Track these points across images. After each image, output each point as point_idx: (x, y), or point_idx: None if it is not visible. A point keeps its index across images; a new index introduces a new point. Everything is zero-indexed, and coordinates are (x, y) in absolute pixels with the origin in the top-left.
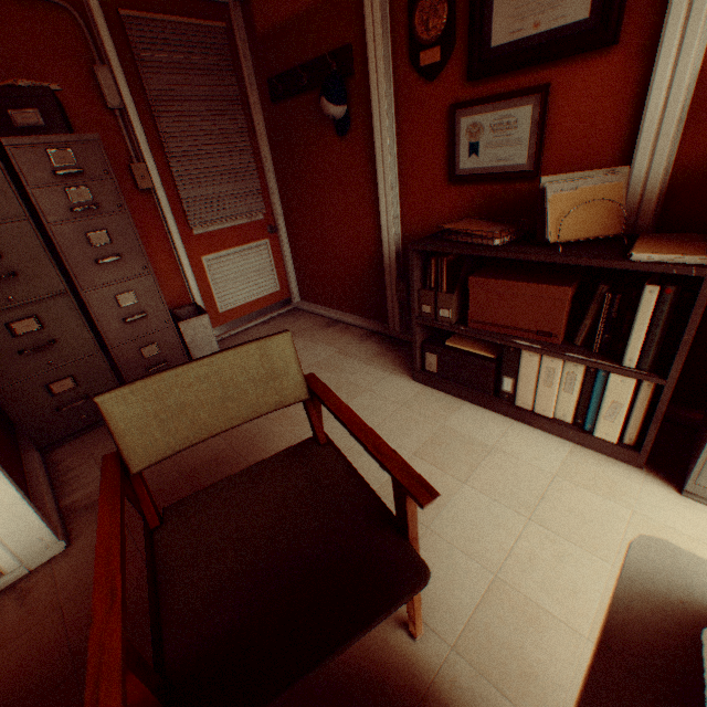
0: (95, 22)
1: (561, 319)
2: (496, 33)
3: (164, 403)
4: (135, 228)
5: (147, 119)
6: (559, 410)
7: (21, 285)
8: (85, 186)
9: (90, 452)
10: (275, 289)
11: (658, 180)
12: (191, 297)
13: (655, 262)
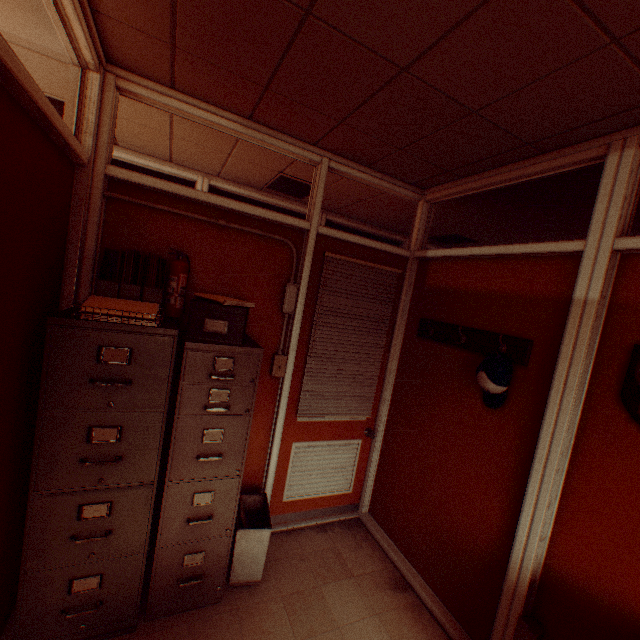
0: (304, 256)
1: None
2: None
3: None
4: (249, 430)
5: (306, 323)
6: None
7: (119, 468)
8: (228, 387)
9: None
10: (346, 490)
11: None
12: (264, 477)
13: None
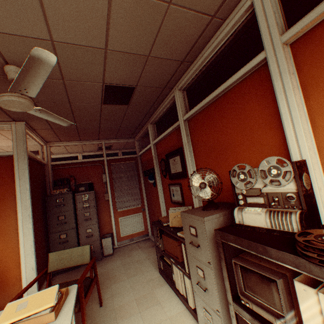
0: (105, 166)
1: (178, 252)
2: (171, 170)
3: (59, 256)
4: (96, 211)
5: (112, 183)
6: (183, 290)
7: (66, 225)
8: (88, 201)
9: (62, 277)
10: (142, 229)
11: None
12: (113, 230)
13: (180, 236)
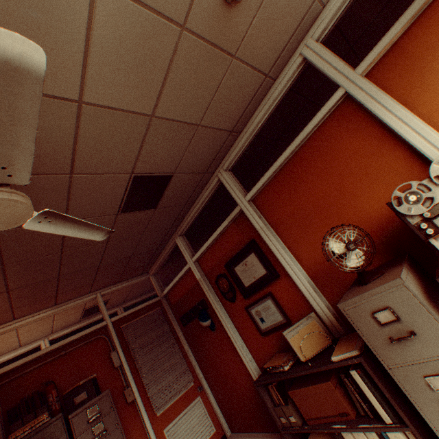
0: (112, 335)
1: (341, 400)
2: (245, 282)
3: None
4: (124, 433)
5: (131, 362)
6: None
7: None
8: (101, 420)
9: None
10: (212, 431)
11: (328, 311)
12: None
13: (341, 358)
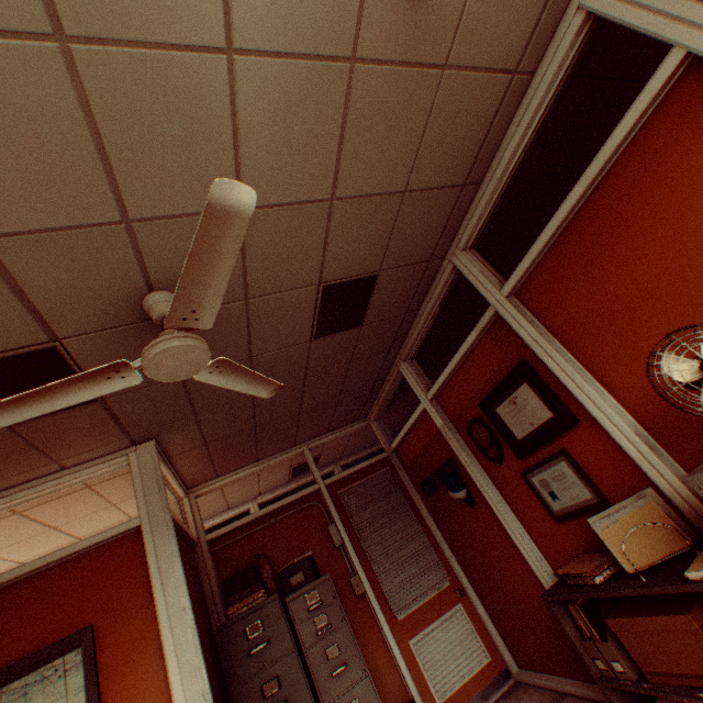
0: (327, 502)
1: None
2: (515, 432)
3: None
4: (353, 633)
5: (356, 542)
6: None
7: None
8: (323, 611)
9: None
10: (485, 659)
11: (683, 487)
12: (408, 690)
13: None
